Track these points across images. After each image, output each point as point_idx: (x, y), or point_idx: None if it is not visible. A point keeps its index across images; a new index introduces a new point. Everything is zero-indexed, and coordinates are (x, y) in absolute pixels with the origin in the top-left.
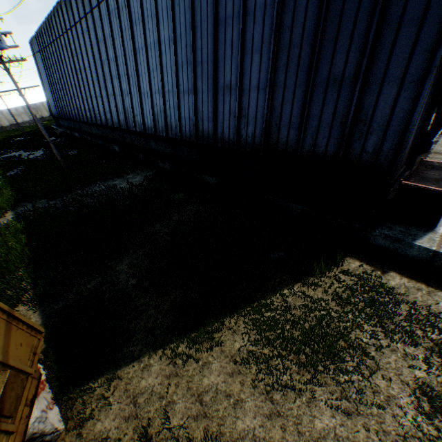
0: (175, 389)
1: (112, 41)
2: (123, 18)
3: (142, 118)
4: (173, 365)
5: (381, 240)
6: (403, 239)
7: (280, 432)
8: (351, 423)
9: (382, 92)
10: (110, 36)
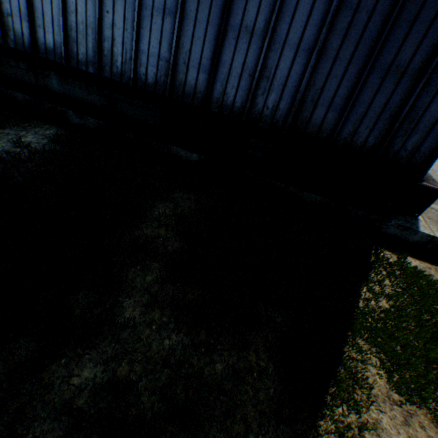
0: None
1: None
2: None
3: (31, 25)
4: None
5: (392, 229)
6: (412, 227)
7: None
8: None
9: None
10: None
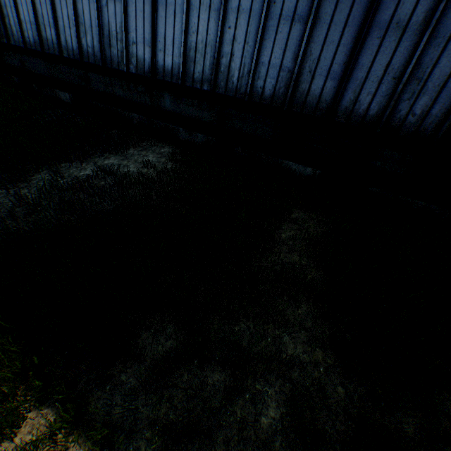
0: None
1: None
2: None
3: (152, 50)
4: None
5: None
6: None
7: None
8: None
9: None
10: None
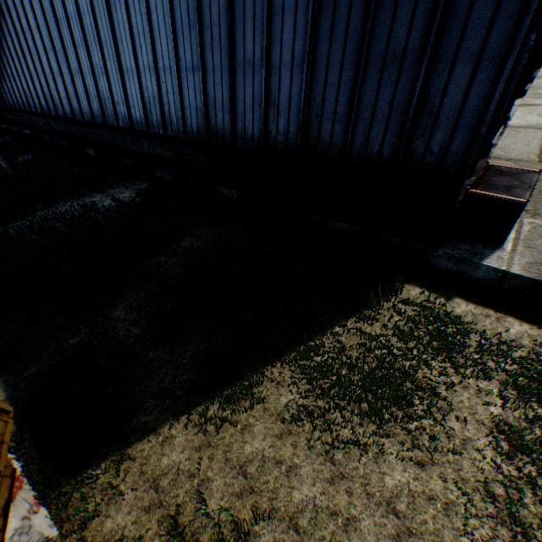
0: (208, 463)
1: None
2: None
3: (127, 108)
4: (203, 434)
5: (444, 262)
6: (470, 259)
7: (345, 498)
8: (426, 475)
9: (454, 72)
10: None
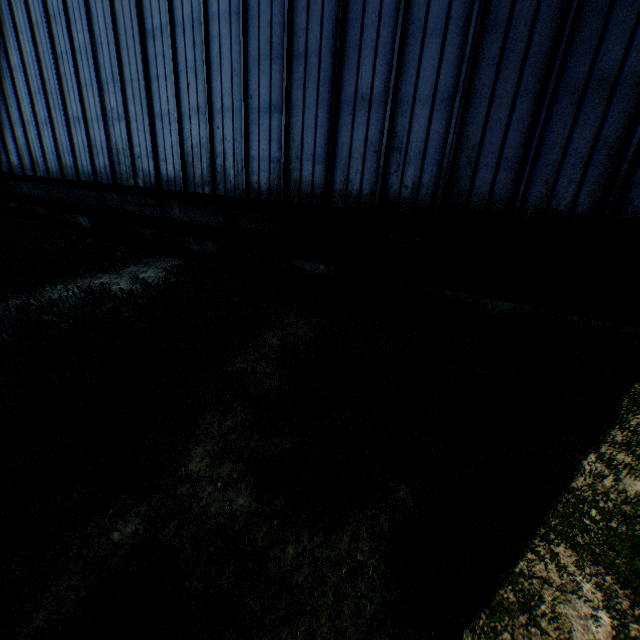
0: None
1: (86, 14)
2: None
3: (155, 161)
4: None
5: None
6: None
7: None
8: None
9: None
10: (82, 7)
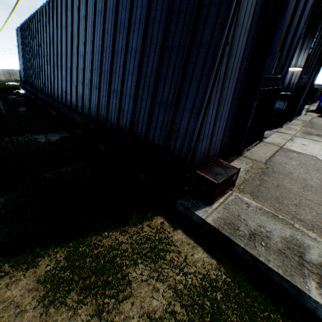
0: None
1: (61, 43)
2: (69, 32)
3: (70, 97)
4: None
5: (181, 207)
6: (191, 208)
7: None
8: None
9: (184, 115)
10: (61, 41)
